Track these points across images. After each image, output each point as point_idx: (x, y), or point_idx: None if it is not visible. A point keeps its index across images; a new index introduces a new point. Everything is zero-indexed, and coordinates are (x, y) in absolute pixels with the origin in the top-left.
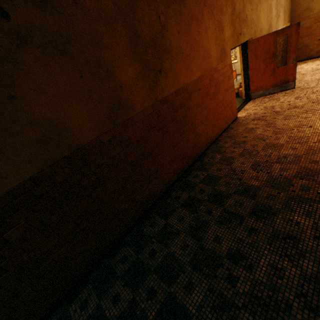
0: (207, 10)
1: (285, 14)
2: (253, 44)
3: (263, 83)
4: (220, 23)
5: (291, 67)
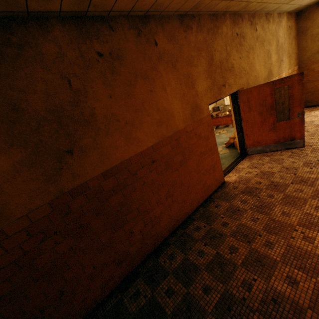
0: (164, 64)
1: (291, 57)
2: (245, 95)
3: (262, 138)
4: (189, 77)
5: (297, 122)
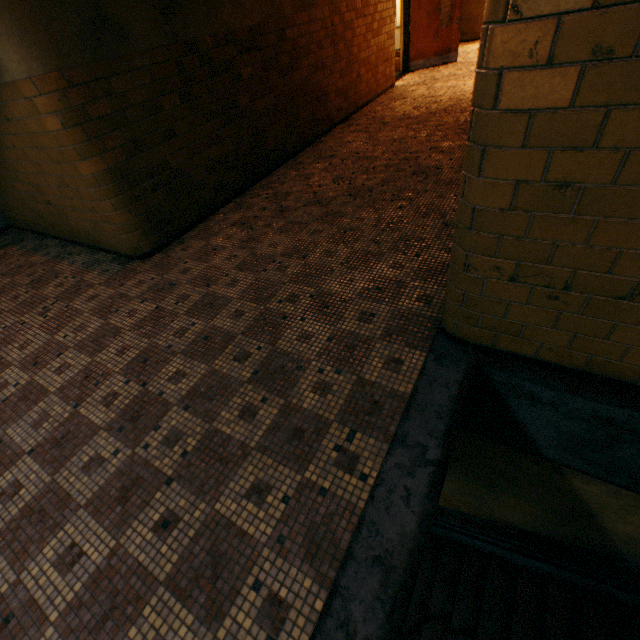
0: None
1: None
2: None
3: (425, 48)
4: None
5: (455, 30)
